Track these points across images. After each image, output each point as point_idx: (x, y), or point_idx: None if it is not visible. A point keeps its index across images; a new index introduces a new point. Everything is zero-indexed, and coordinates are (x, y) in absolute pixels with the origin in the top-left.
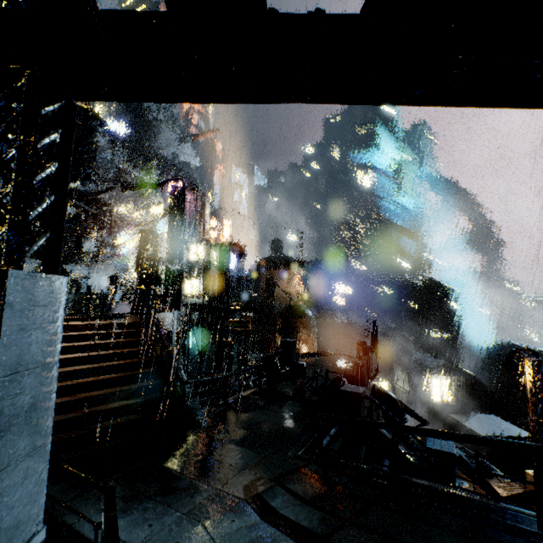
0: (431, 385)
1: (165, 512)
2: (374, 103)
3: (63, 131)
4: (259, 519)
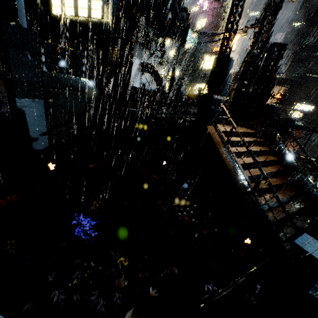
0: None
1: None
2: None
3: None
4: None
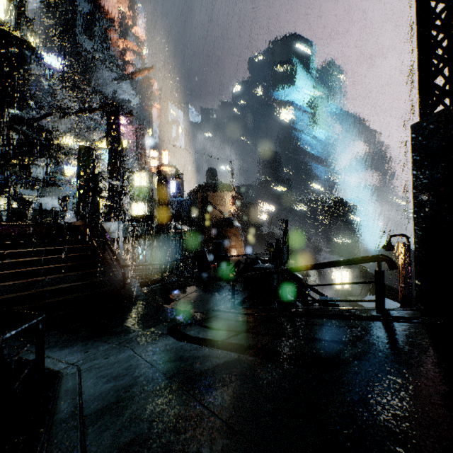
0: (334, 277)
1: (100, 345)
2: None
3: None
4: (175, 341)
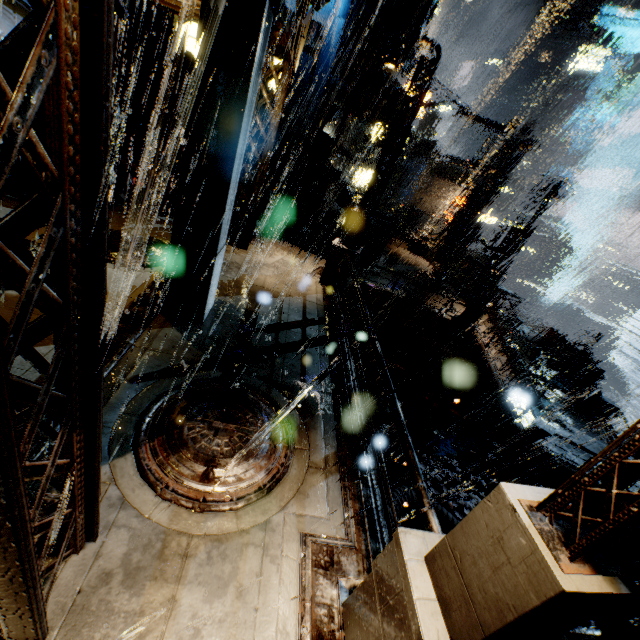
0: None
1: None
2: None
3: None
4: None
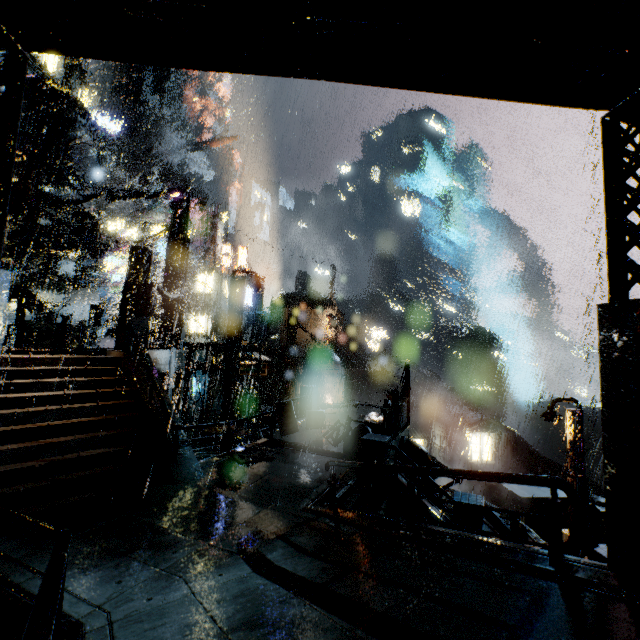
0: (470, 443)
1: (139, 569)
2: (394, 85)
3: (7, 87)
4: (251, 572)
